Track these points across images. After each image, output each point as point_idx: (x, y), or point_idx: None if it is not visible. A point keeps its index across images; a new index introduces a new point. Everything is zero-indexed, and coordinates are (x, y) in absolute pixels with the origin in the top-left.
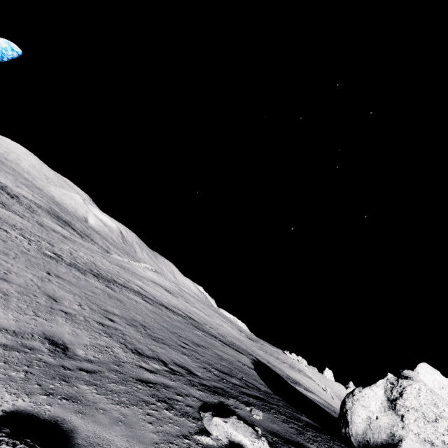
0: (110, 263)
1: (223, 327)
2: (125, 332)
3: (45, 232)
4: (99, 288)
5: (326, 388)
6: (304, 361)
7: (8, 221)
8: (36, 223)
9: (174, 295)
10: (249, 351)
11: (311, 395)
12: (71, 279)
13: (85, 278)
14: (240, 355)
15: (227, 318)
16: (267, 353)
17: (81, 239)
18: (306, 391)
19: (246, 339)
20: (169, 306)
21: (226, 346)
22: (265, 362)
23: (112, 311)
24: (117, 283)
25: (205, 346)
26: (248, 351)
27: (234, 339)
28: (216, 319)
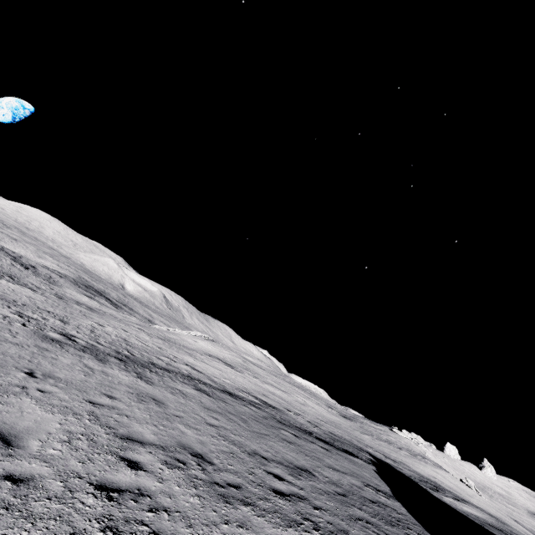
0: (150, 336)
1: (309, 407)
2: (161, 496)
3: (62, 305)
4: (124, 384)
5: (468, 482)
6: (420, 439)
7: (6, 296)
8: (53, 296)
9: (238, 370)
10: (355, 441)
11: (467, 508)
12: (75, 376)
13: (103, 369)
14: (355, 462)
15: (309, 391)
16: (374, 436)
17: (114, 310)
18: (458, 502)
19: (340, 420)
20: (234, 391)
21: (331, 450)
22: (382, 458)
23: (139, 436)
24: (157, 367)
25: (307, 466)
26: (354, 444)
27: (329, 426)
28: (297, 396)
